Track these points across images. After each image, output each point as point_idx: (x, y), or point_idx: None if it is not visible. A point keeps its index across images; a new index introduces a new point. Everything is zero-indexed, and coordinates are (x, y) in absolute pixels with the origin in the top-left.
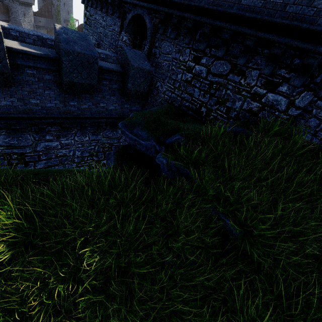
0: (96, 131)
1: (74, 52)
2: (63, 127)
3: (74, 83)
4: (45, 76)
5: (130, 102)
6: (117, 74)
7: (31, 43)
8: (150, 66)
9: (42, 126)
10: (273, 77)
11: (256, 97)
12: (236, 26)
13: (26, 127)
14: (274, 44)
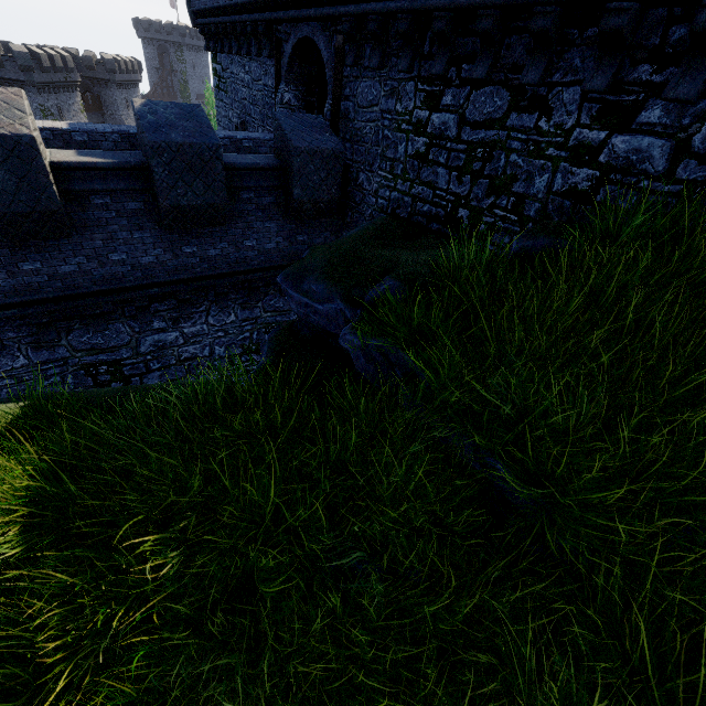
0: (249, 300)
1: (170, 145)
2: (180, 300)
3: (181, 208)
4: (128, 205)
5: (307, 228)
6: (269, 173)
7: (112, 149)
8: (337, 141)
9: (140, 303)
10: (621, 93)
11: (584, 154)
12: None
13: (115, 309)
14: (606, 6)
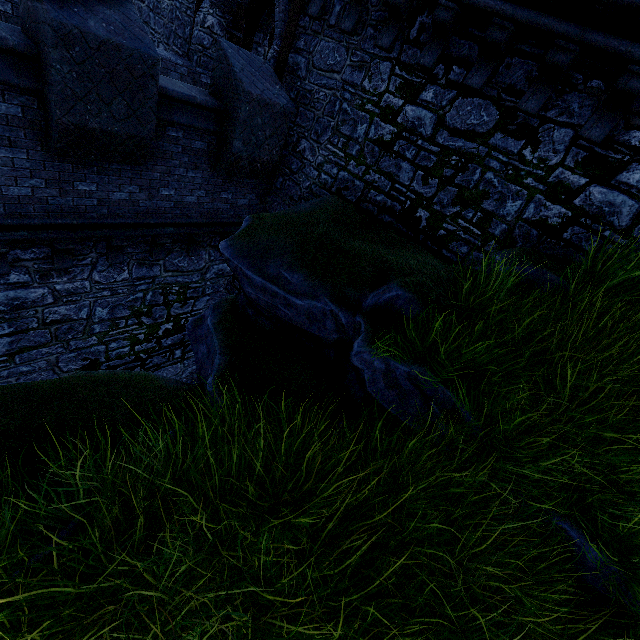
0: (149, 257)
1: (86, 36)
2: (59, 249)
3: (88, 130)
4: None
5: (233, 186)
6: (205, 112)
7: None
8: (287, 97)
9: None
10: (609, 149)
11: (561, 193)
12: (529, 11)
13: None
14: (629, 66)
